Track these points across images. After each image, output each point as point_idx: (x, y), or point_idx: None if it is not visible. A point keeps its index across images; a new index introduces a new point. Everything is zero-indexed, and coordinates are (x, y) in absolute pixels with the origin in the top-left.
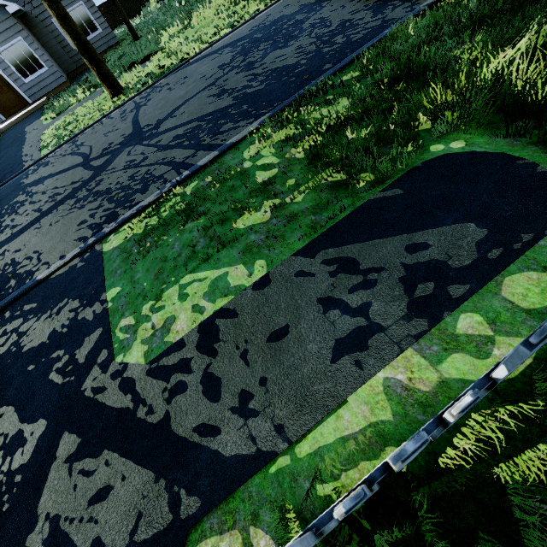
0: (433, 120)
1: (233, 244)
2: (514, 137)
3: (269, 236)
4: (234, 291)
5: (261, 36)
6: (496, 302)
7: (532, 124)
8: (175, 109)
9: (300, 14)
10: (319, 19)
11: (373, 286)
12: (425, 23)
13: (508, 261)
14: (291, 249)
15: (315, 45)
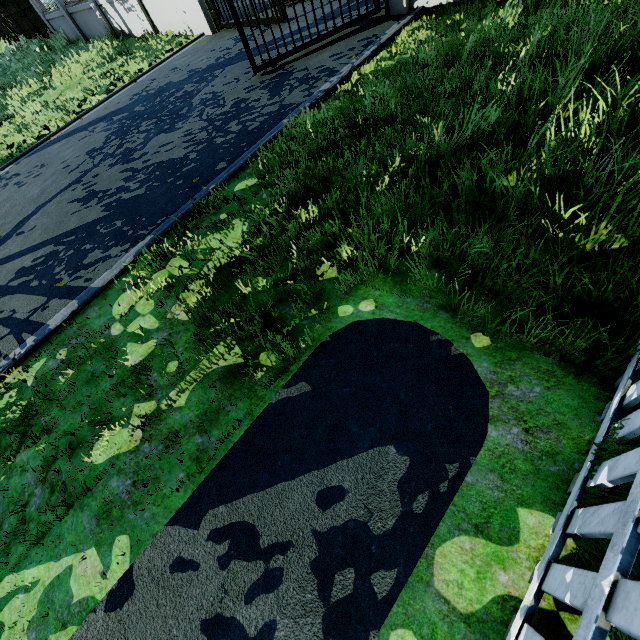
0: (339, 265)
1: (84, 501)
2: (423, 297)
3: (138, 480)
4: (78, 615)
5: (143, 110)
6: (429, 601)
7: (440, 276)
8: (23, 221)
9: (189, 84)
10: (211, 93)
11: (278, 585)
12: (324, 114)
13: (436, 518)
14: (167, 510)
15: (207, 132)
